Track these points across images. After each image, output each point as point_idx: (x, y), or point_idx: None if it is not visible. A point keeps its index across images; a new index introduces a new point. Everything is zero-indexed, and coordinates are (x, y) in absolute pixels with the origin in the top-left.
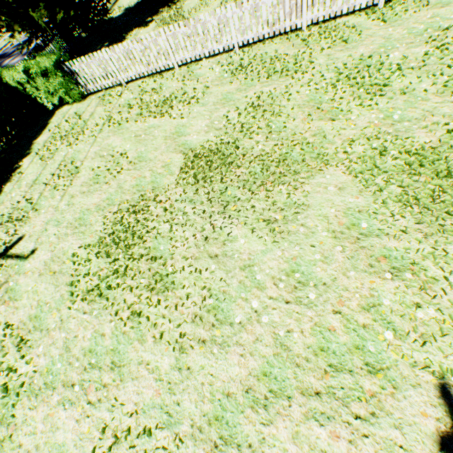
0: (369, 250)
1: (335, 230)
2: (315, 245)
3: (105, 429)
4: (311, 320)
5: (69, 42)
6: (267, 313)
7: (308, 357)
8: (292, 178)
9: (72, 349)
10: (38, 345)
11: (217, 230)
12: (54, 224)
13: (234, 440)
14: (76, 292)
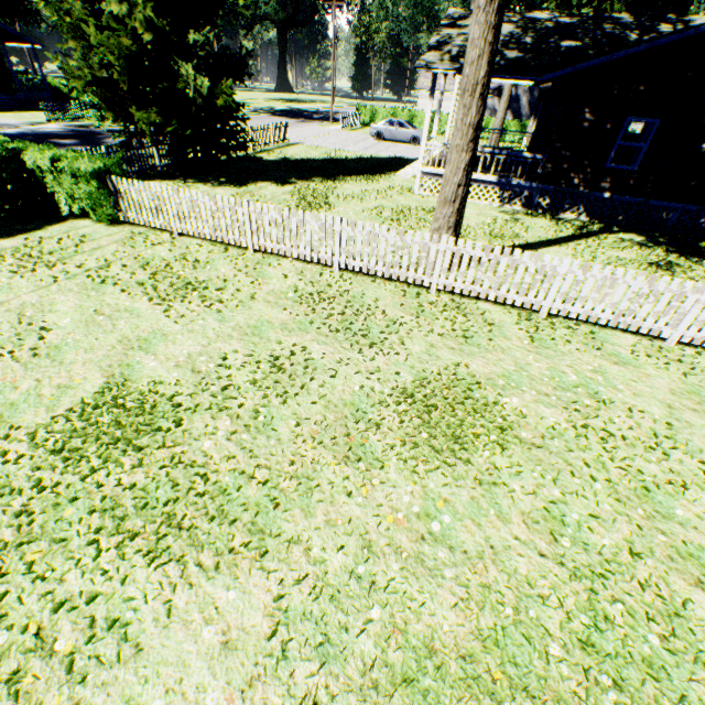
0: None
1: None
2: None
3: None
4: None
5: (176, 157)
6: None
7: None
8: (187, 549)
9: None
10: None
11: None
12: None
13: None
14: None
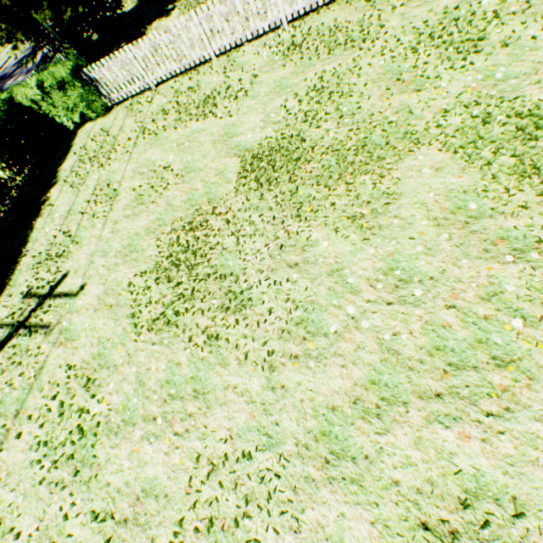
0: (482, 233)
1: (436, 217)
2: (414, 238)
3: (198, 459)
4: (421, 320)
5: (80, 47)
6: (366, 318)
7: (421, 358)
8: (376, 165)
9: (146, 382)
10: (107, 383)
11: (293, 236)
12: (101, 255)
13: (347, 454)
14: (139, 324)
